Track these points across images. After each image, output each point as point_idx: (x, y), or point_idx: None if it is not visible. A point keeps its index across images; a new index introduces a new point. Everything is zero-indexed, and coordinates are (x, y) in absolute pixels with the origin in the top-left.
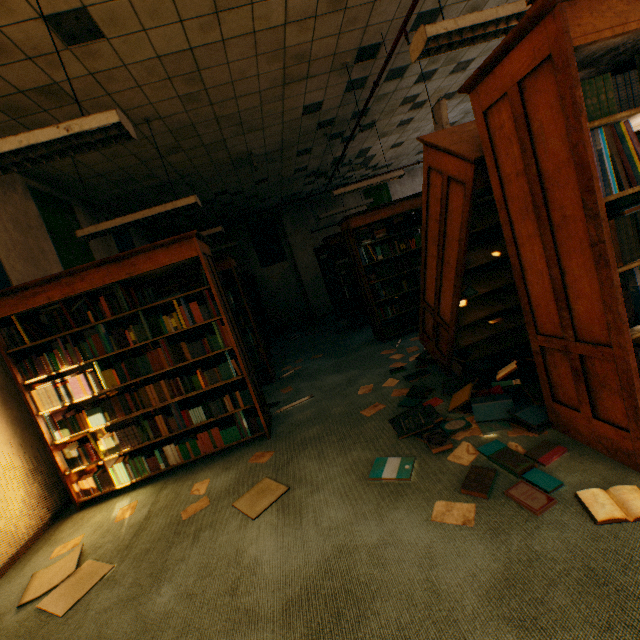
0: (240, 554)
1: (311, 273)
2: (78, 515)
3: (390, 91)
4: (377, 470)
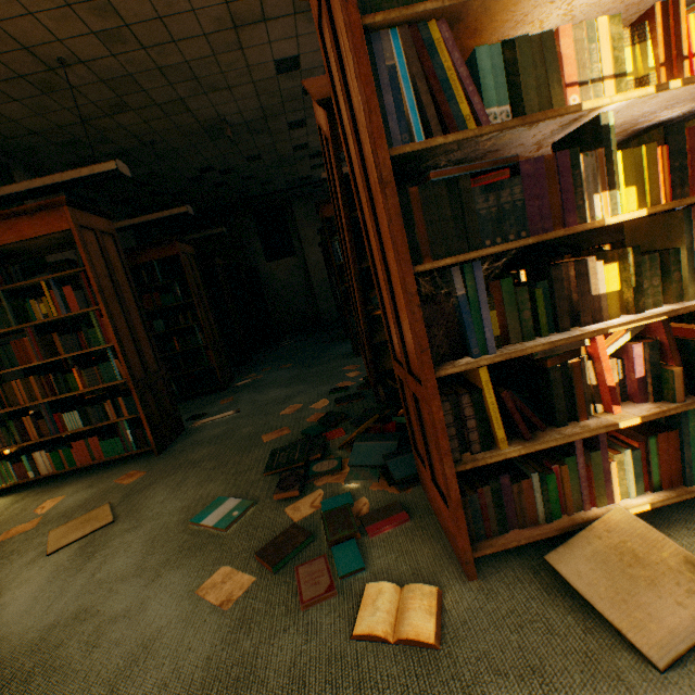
0: None
1: (322, 272)
2: None
3: None
4: (205, 513)
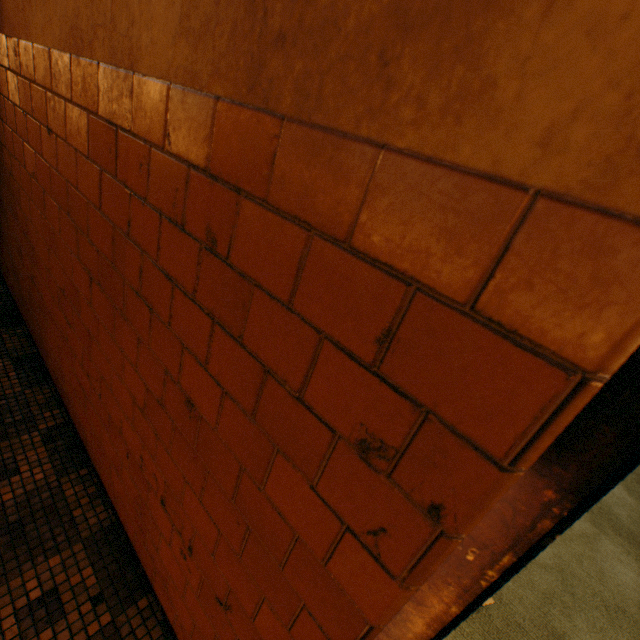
0: None
1: None
2: None
3: None
4: None
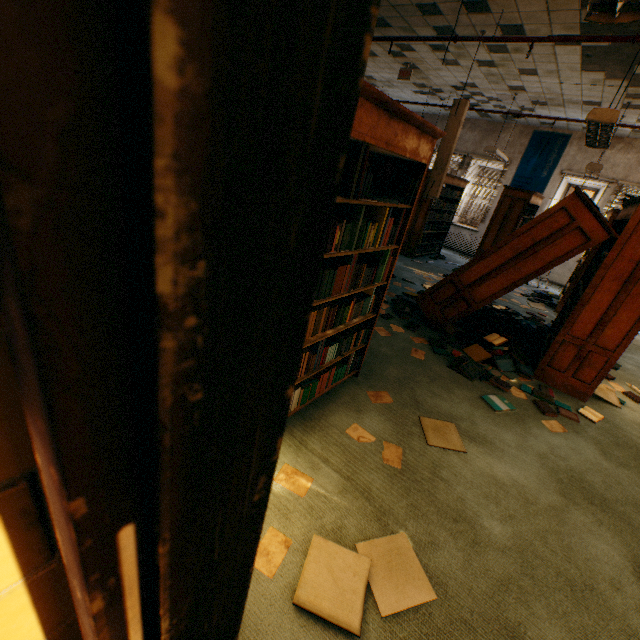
0: (496, 478)
1: None
2: None
3: (419, 33)
4: (494, 405)
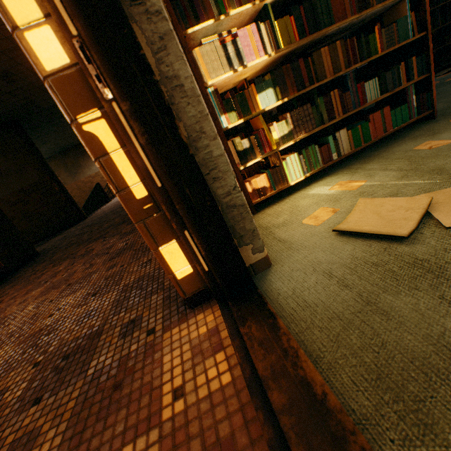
0: None
1: None
2: (262, 214)
3: None
4: None
